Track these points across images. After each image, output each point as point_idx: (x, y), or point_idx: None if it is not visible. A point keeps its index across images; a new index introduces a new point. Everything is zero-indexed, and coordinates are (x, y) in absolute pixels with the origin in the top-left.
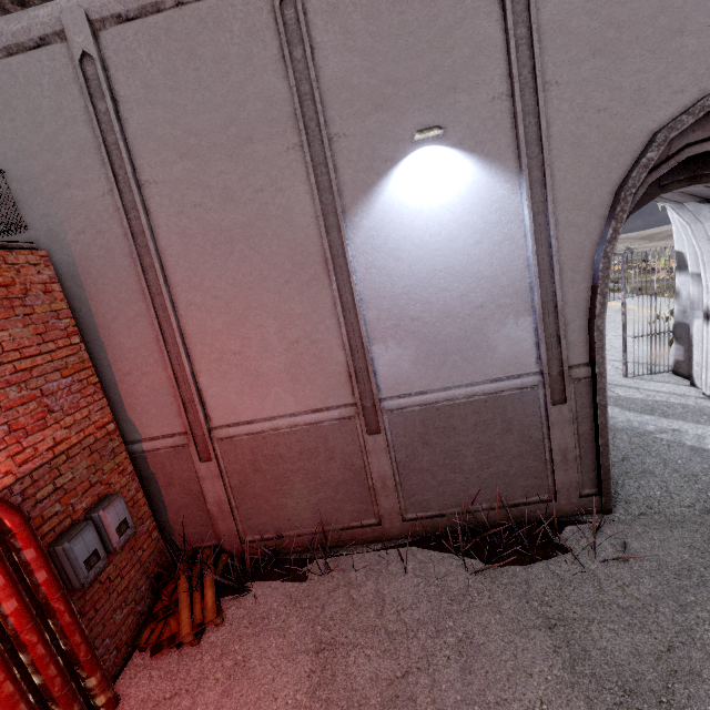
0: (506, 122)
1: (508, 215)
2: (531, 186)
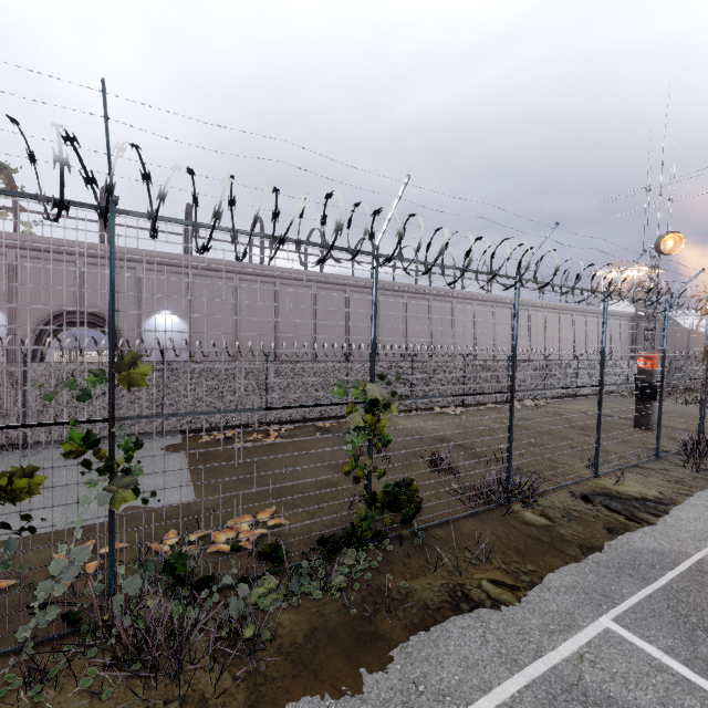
0: (5, 301)
1: (2, 323)
2: (10, 318)
